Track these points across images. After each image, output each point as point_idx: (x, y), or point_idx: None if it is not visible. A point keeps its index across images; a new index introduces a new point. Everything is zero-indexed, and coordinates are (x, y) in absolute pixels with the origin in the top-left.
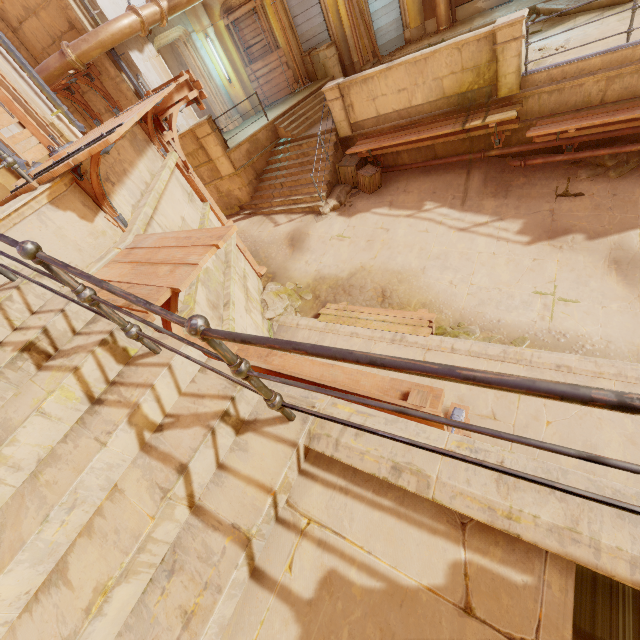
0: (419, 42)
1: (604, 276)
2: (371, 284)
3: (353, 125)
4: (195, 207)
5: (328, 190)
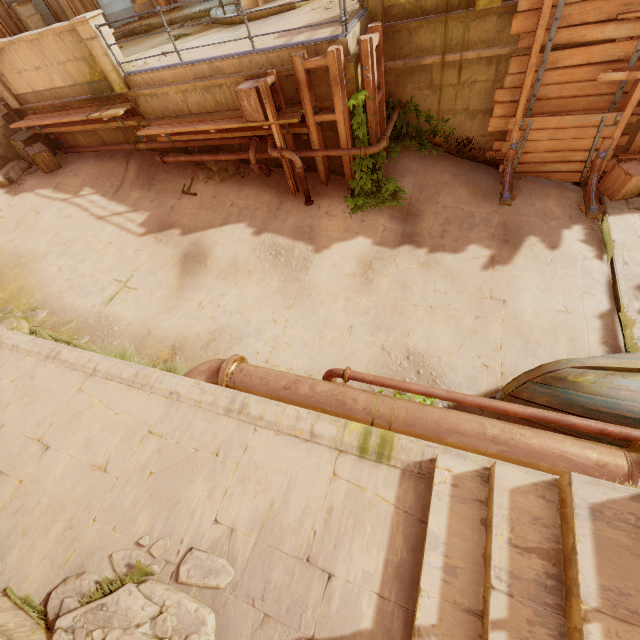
0: (144, 20)
1: (171, 268)
2: None
3: (19, 97)
4: None
5: None
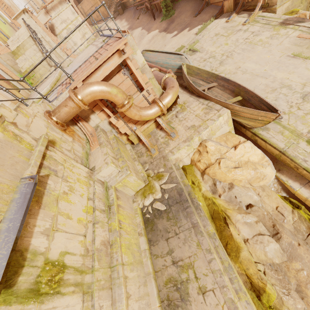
0: None
1: None
2: None
3: None
4: (74, 15)
5: (114, 13)
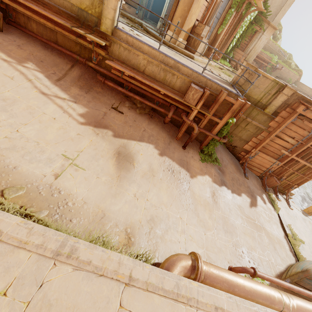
0: None
1: (109, 159)
2: None
3: None
4: None
5: None
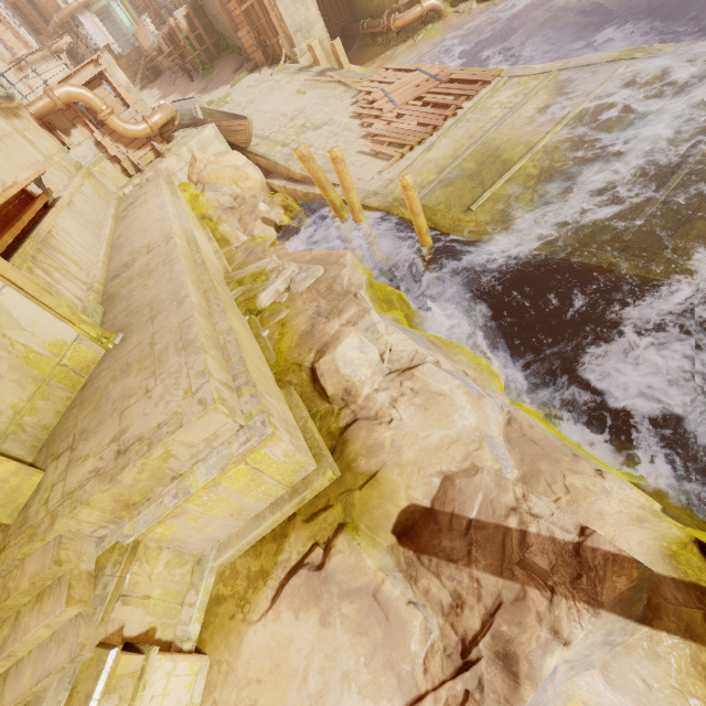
0: None
1: None
2: None
3: (147, 52)
4: None
5: (141, 81)
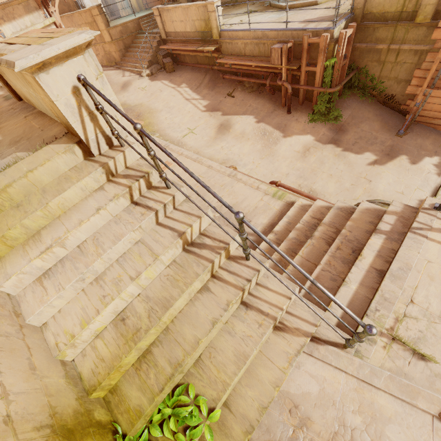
0: None
1: (213, 129)
2: (138, 110)
3: (167, 33)
4: None
5: (149, 65)
